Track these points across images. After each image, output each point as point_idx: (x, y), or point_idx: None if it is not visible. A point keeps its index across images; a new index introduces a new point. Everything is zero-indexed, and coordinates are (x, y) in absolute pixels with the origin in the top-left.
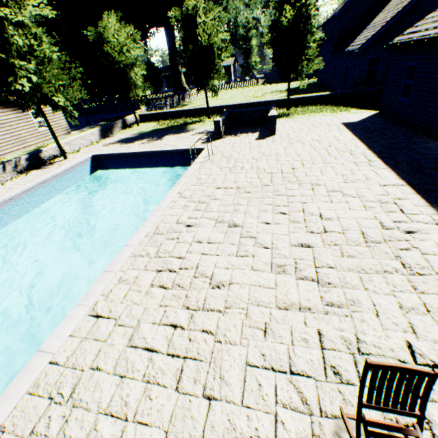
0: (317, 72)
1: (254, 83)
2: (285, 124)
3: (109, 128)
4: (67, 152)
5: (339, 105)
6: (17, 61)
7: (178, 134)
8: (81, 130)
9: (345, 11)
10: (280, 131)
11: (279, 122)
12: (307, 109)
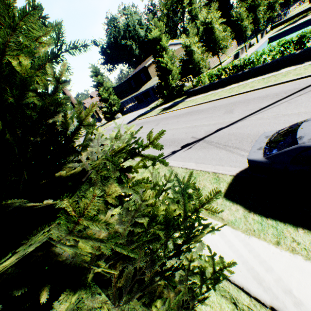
0: None
1: None
2: None
3: (262, 34)
4: (254, 43)
5: None
6: (261, 9)
7: (305, 18)
8: (239, 46)
9: None
10: None
11: None
12: None
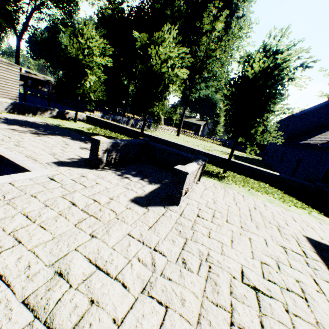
0: (263, 153)
1: (212, 141)
2: (209, 190)
3: (34, 108)
4: None
5: (291, 194)
6: None
7: (75, 140)
8: None
9: (302, 115)
10: (193, 200)
11: (204, 183)
12: (248, 181)
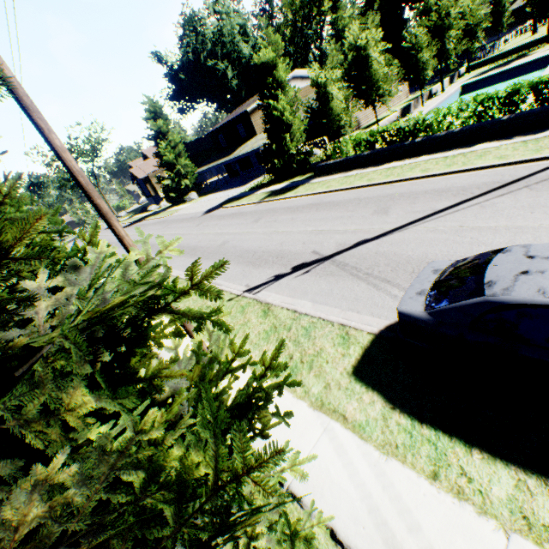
0: None
1: None
2: None
3: (452, 78)
4: (437, 93)
5: None
6: (453, 34)
7: (523, 59)
8: (412, 95)
9: None
10: None
11: None
12: None
